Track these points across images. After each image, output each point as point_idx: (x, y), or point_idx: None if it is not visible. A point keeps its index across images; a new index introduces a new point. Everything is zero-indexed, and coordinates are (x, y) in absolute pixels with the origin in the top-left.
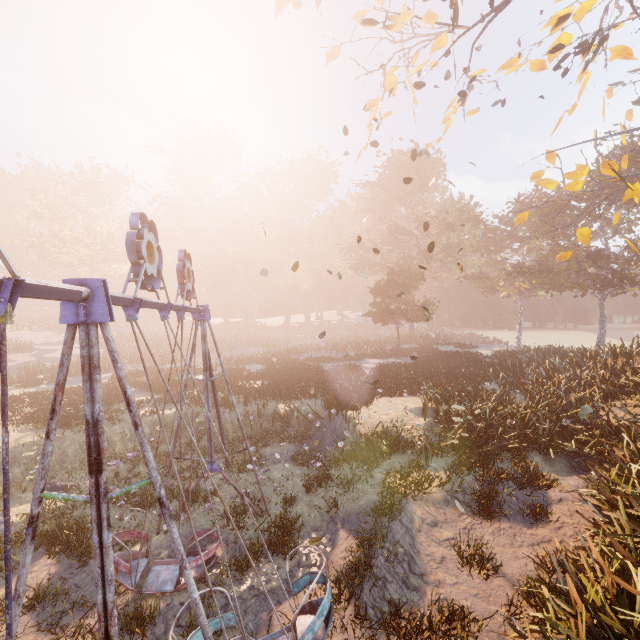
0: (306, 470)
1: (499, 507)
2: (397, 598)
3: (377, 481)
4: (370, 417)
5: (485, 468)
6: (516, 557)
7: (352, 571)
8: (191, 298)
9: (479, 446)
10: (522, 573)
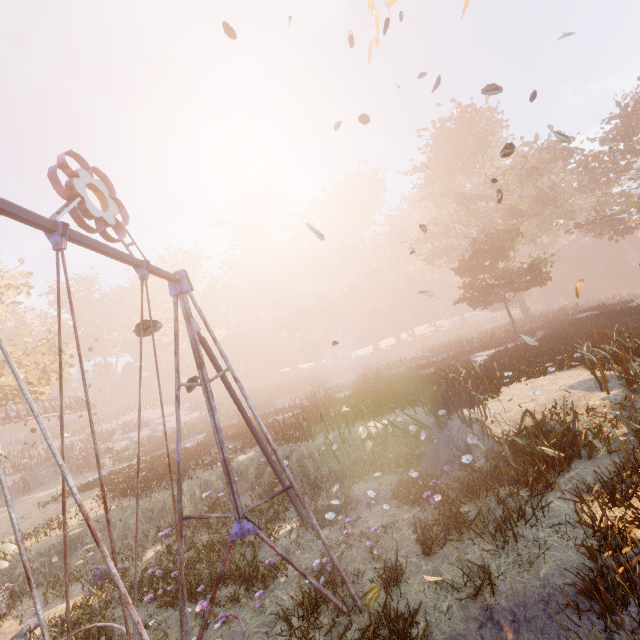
0: (419, 511)
1: None
2: None
3: (560, 517)
4: (504, 410)
5: None
6: None
7: None
8: (120, 240)
9: None
10: None
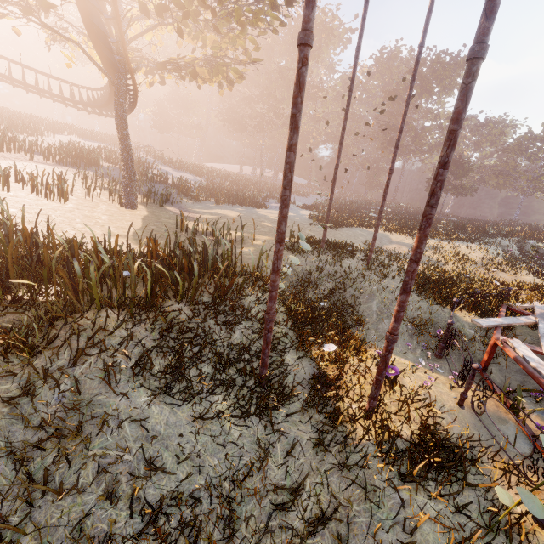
0: None
1: None
2: None
3: None
4: None
5: None
6: None
7: None
8: None
9: None
10: None
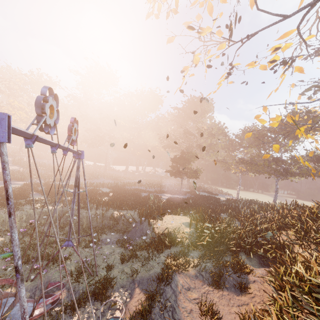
0: (123, 250)
1: (223, 282)
2: None
3: (161, 261)
4: (162, 224)
5: (218, 259)
6: (230, 312)
7: (139, 315)
8: (74, 145)
9: (216, 247)
10: None
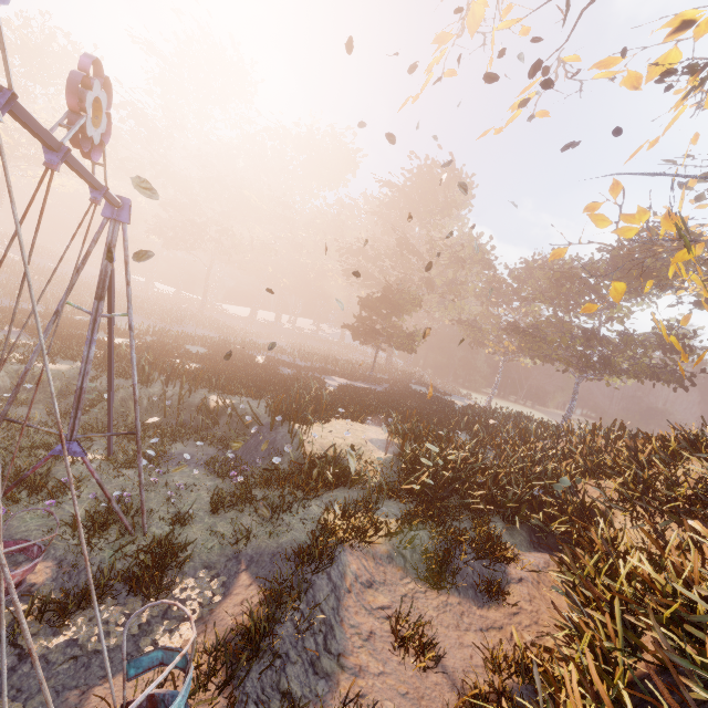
0: (221, 483)
1: (452, 576)
2: (297, 688)
3: (311, 515)
4: (322, 437)
5: (442, 525)
6: (461, 644)
7: (242, 638)
8: (94, 159)
9: (441, 498)
10: (466, 668)
